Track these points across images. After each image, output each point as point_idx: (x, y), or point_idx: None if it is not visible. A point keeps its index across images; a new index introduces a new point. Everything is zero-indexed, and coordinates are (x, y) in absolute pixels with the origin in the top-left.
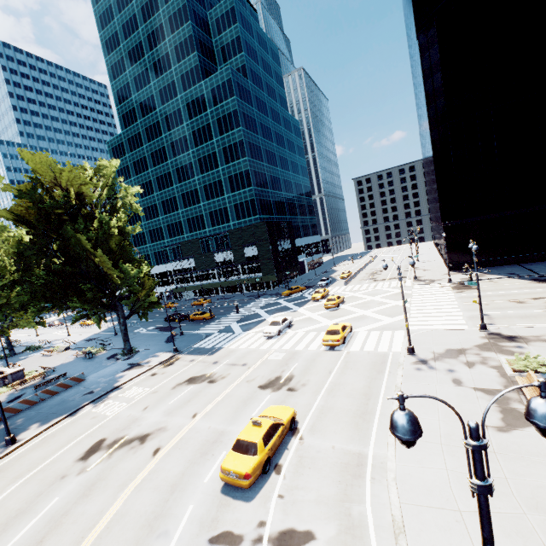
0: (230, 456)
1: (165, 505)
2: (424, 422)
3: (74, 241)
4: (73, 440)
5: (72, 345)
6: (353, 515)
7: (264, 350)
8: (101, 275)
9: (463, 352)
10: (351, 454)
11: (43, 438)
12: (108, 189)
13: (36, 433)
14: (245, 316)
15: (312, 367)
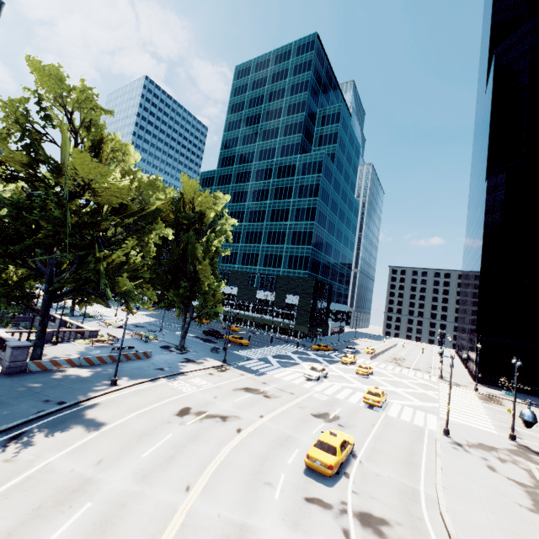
0: (314, 450)
1: (261, 467)
2: (465, 485)
3: (190, 247)
4: (164, 400)
5: (123, 325)
6: (416, 521)
7: (306, 387)
8: (193, 278)
9: (495, 449)
10: (405, 485)
11: (137, 390)
12: (215, 215)
13: (130, 384)
14: (278, 354)
15: (356, 415)
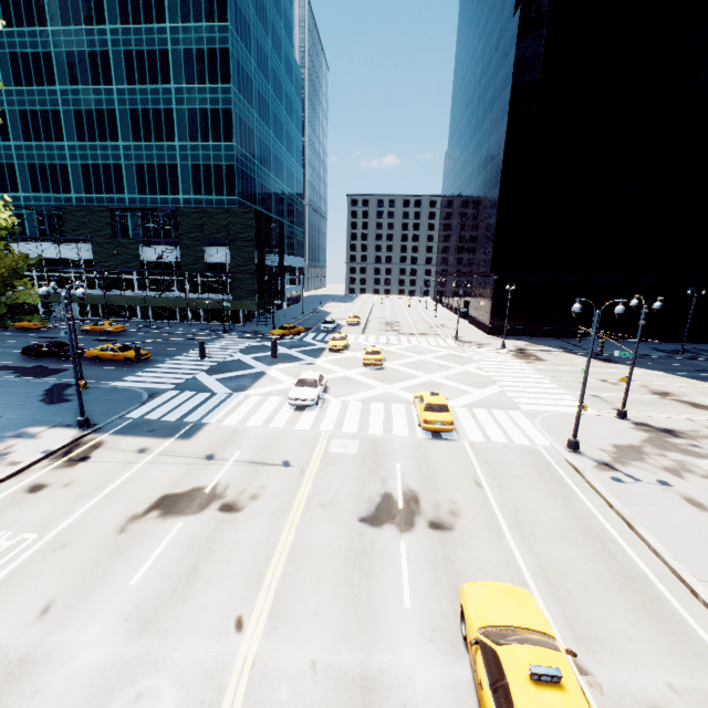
0: None
1: None
2: None
3: None
4: None
5: None
6: None
7: (306, 432)
8: None
9: (642, 452)
10: None
11: None
12: None
13: None
14: (217, 362)
15: (435, 472)
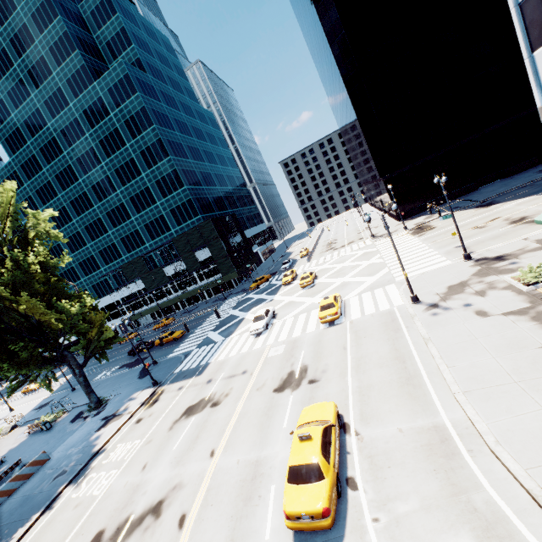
0: (291, 493)
1: None
2: (480, 365)
3: None
4: None
5: (19, 421)
6: (480, 509)
7: (258, 349)
8: (32, 326)
9: (466, 284)
10: (425, 431)
11: None
12: (11, 221)
13: None
14: (219, 321)
15: (322, 349)
